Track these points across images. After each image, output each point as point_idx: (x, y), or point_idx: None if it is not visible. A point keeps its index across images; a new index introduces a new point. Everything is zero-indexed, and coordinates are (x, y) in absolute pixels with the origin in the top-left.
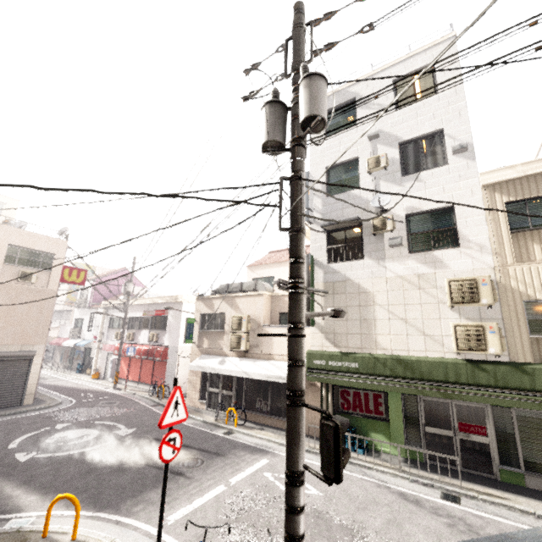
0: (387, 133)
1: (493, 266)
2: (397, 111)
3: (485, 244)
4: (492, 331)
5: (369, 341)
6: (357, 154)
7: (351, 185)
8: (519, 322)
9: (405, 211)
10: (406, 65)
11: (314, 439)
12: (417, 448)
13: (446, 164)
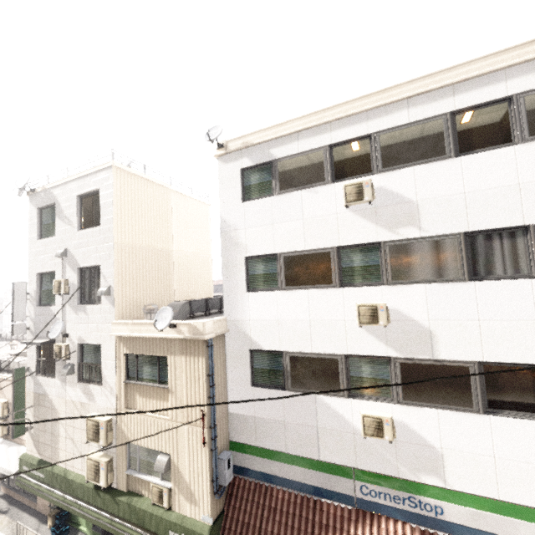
0: (71, 254)
1: (115, 408)
2: (78, 233)
3: (113, 387)
4: (103, 468)
5: (55, 454)
6: (55, 269)
7: (54, 297)
8: (123, 458)
9: (77, 340)
10: (85, 183)
11: (20, 533)
12: (98, 531)
13: (100, 303)
